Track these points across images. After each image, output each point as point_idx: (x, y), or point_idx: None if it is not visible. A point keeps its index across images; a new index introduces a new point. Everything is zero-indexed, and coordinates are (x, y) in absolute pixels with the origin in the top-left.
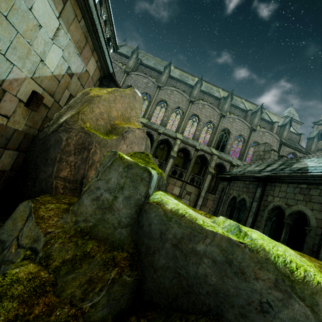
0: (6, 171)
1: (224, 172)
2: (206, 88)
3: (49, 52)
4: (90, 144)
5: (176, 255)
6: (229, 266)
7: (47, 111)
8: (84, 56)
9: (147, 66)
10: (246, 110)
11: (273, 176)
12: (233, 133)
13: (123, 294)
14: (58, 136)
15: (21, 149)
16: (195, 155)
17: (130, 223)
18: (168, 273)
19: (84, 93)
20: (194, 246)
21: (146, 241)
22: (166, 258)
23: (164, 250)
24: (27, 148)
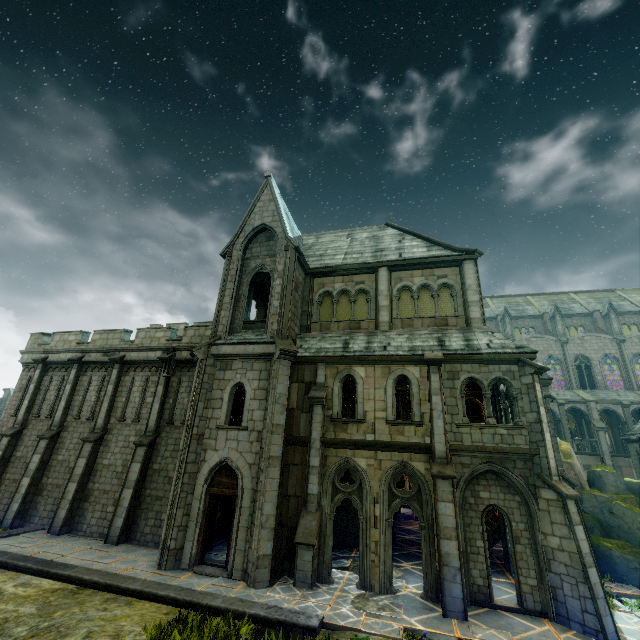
0: None
1: (617, 417)
2: (510, 308)
3: None
4: (571, 467)
5: None
6: None
7: None
8: None
9: None
10: (589, 313)
11: None
12: (592, 356)
13: (639, 502)
14: None
15: None
16: (563, 411)
17: (626, 489)
18: None
19: None
20: None
21: (635, 491)
22: None
23: None
24: None
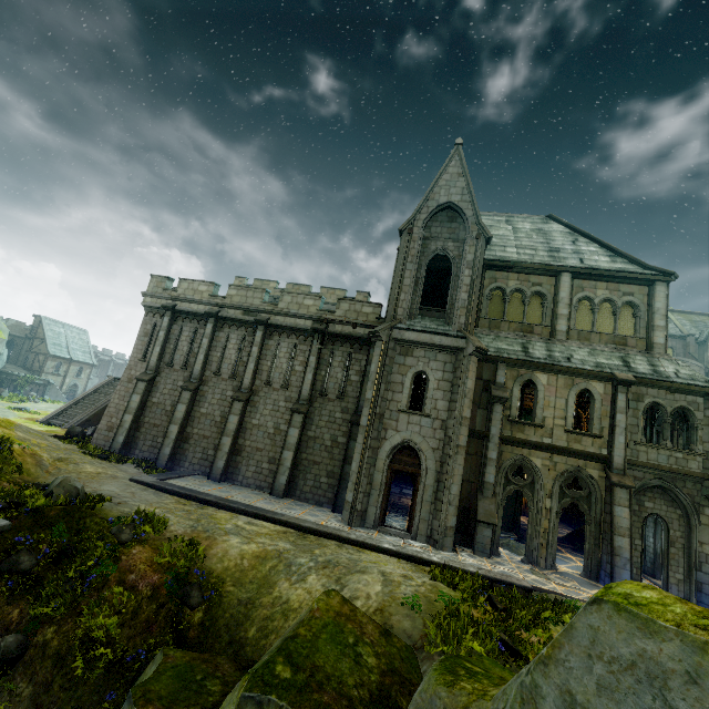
0: None
1: None
2: None
3: None
4: None
5: None
6: None
7: None
8: None
9: None
10: (683, 336)
11: None
12: None
13: None
14: None
15: None
16: None
17: None
18: None
19: None
20: None
21: None
22: None
23: None
24: None
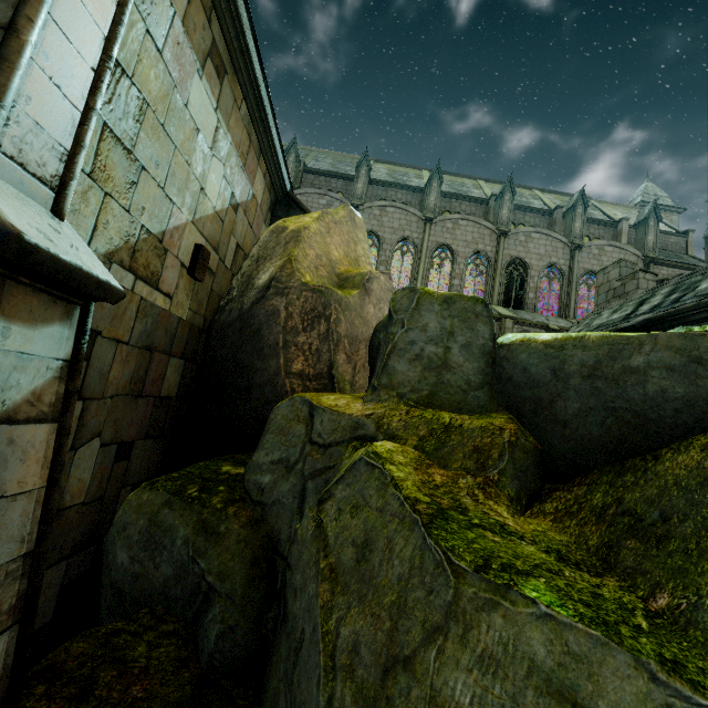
0: (173, 398)
1: None
2: (450, 186)
3: (209, 171)
4: (327, 307)
5: (598, 387)
6: (698, 365)
7: (212, 280)
8: (248, 168)
9: (320, 172)
10: (550, 211)
11: (661, 318)
12: (533, 264)
13: (528, 465)
14: (270, 306)
15: (187, 356)
16: None
17: (484, 382)
18: (593, 416)
19: (276, 231)
20: (625, 364)
21: (529, 394)
22: (579, 400)
23: (571, 391)
24: (194, 353)
